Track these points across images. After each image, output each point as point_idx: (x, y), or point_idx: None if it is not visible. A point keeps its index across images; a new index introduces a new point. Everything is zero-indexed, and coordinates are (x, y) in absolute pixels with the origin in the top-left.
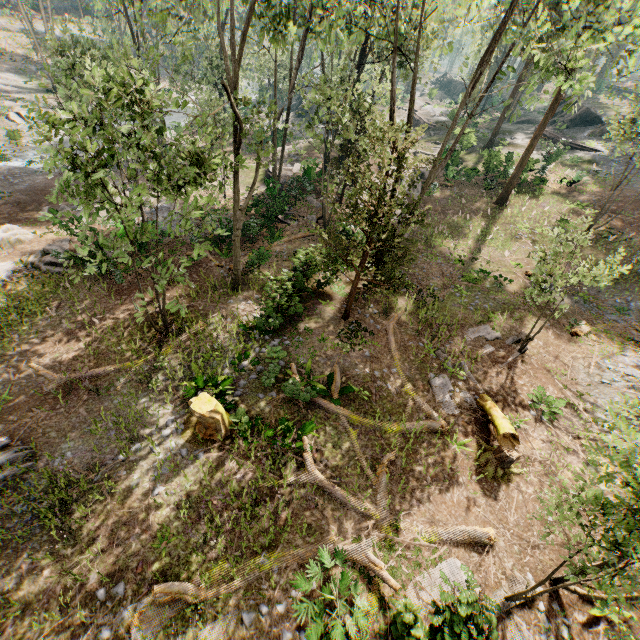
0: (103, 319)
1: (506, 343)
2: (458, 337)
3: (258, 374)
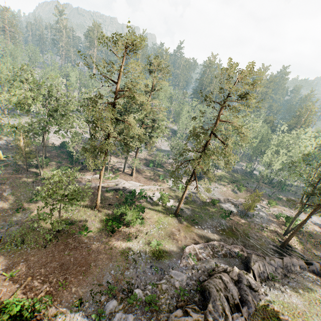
0: (39, 151)
1: (0, 196)
2: (9, 187)
3: (13, 162)
